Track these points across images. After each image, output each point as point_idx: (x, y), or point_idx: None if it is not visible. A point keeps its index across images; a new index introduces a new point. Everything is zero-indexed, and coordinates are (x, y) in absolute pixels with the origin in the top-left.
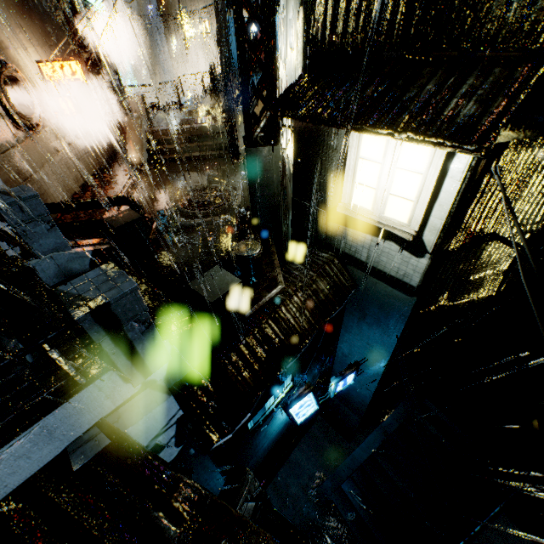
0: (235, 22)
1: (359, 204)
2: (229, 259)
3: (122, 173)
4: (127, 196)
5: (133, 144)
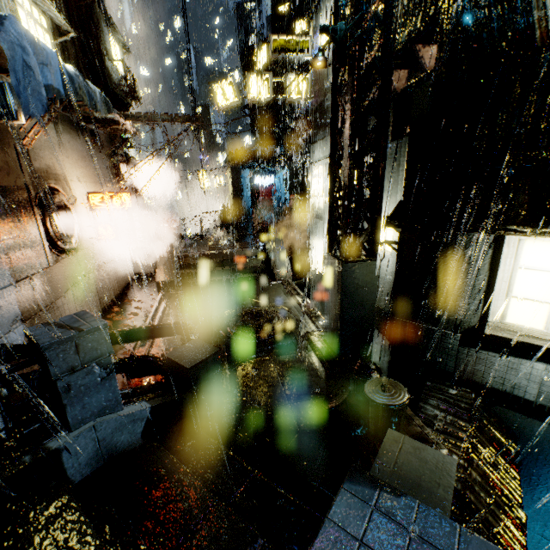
0: (350, 145)
1: (520, 322)
2: (350, 408)
3: (146, 298)
4: (183, 323)
5: (164, 267)
